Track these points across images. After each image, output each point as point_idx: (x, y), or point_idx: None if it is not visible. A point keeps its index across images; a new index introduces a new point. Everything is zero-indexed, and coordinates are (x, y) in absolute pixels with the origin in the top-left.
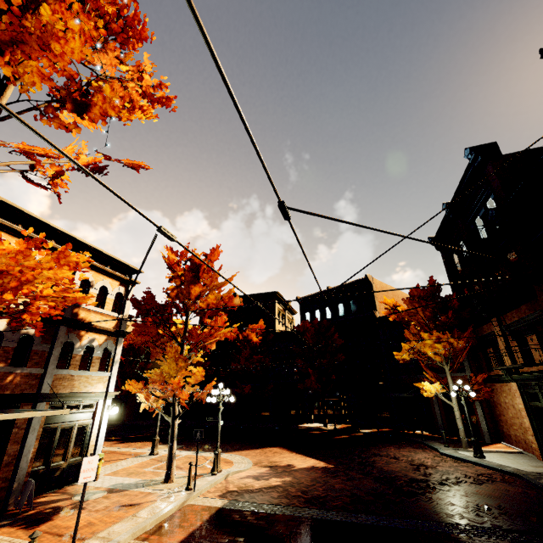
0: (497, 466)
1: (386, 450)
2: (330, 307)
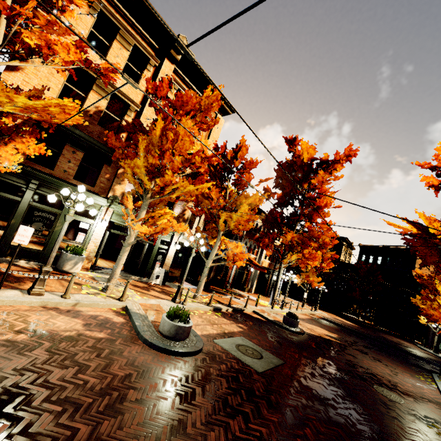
0: (439, 356)
1: (389, 335)
2: (381, 257)
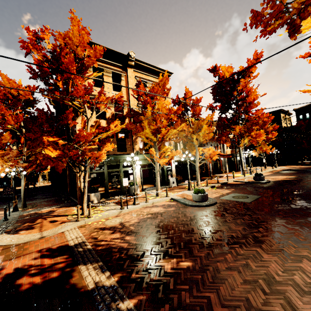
0: None
1: None
2: None
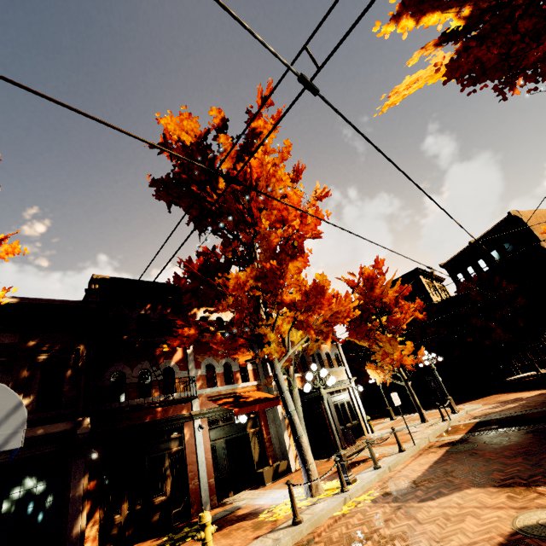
0: None
1: None
2: (482, 259)
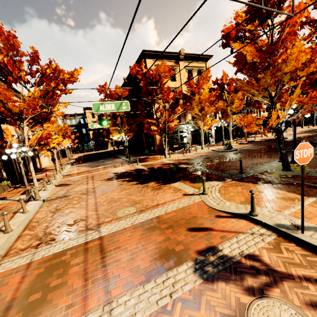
0: None
1: None
2: None
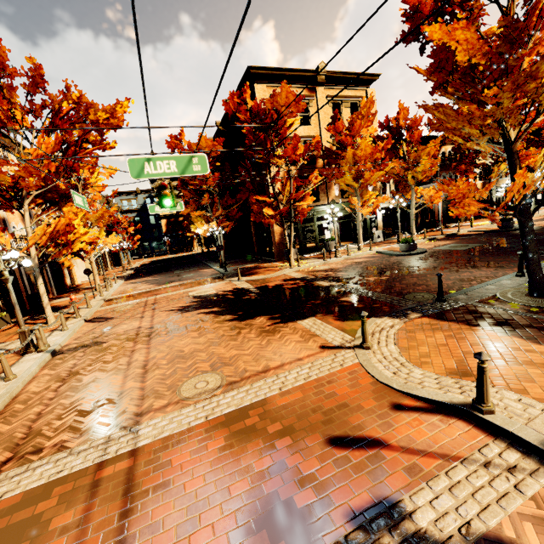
0: None
1: None
2: None
